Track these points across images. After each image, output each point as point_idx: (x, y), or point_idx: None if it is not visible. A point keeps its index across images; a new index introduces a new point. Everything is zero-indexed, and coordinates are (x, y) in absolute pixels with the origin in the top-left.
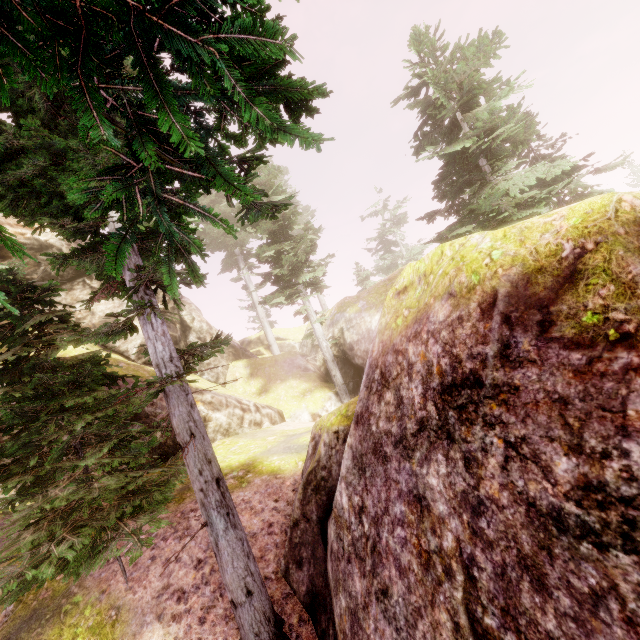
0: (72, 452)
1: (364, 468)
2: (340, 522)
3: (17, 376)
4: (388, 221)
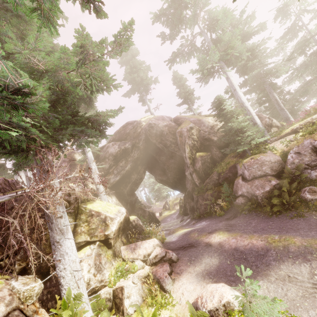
0: None
1: None
2: None
3: None
4: None
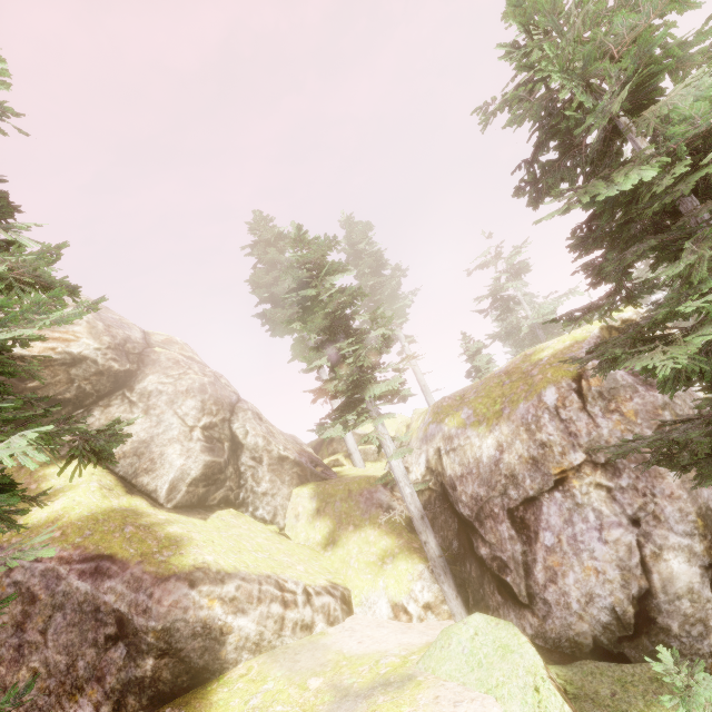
0: None
1: None
2: None
3: None
4: (503, 273)
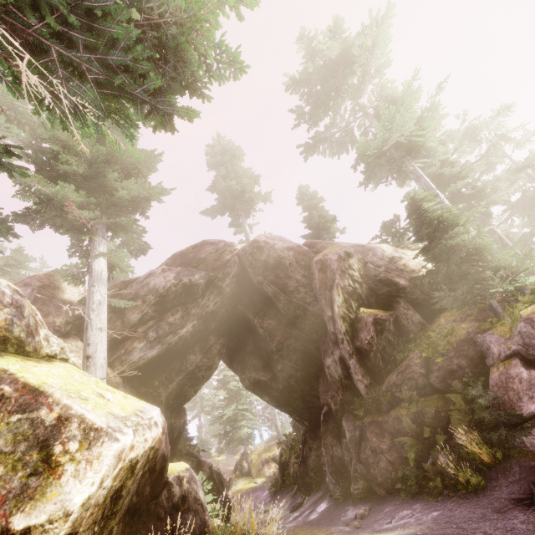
0: None
1: None
2: None
3: None
4: None
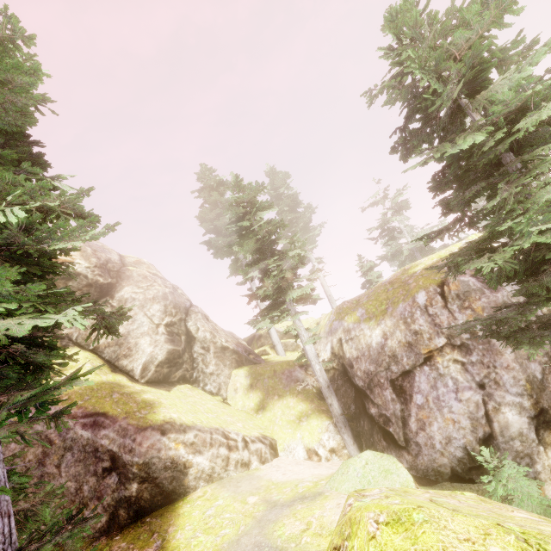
0: None
1: None
2: None
3: None
4: (389, 210)
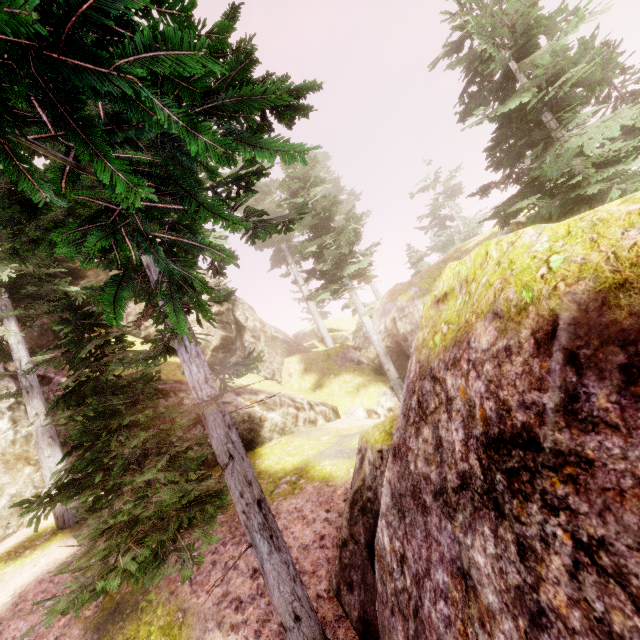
0: (135, 463)
1: (403, 512)
2: (382, 564)
3: (82, 397)
4: (440, 195)
